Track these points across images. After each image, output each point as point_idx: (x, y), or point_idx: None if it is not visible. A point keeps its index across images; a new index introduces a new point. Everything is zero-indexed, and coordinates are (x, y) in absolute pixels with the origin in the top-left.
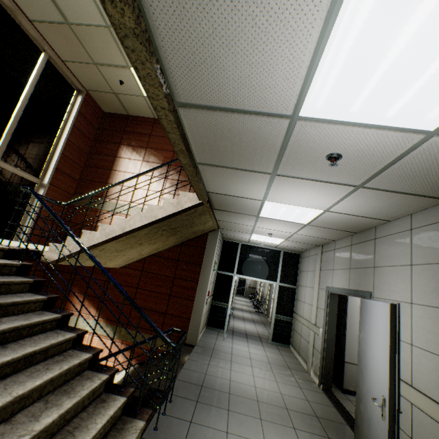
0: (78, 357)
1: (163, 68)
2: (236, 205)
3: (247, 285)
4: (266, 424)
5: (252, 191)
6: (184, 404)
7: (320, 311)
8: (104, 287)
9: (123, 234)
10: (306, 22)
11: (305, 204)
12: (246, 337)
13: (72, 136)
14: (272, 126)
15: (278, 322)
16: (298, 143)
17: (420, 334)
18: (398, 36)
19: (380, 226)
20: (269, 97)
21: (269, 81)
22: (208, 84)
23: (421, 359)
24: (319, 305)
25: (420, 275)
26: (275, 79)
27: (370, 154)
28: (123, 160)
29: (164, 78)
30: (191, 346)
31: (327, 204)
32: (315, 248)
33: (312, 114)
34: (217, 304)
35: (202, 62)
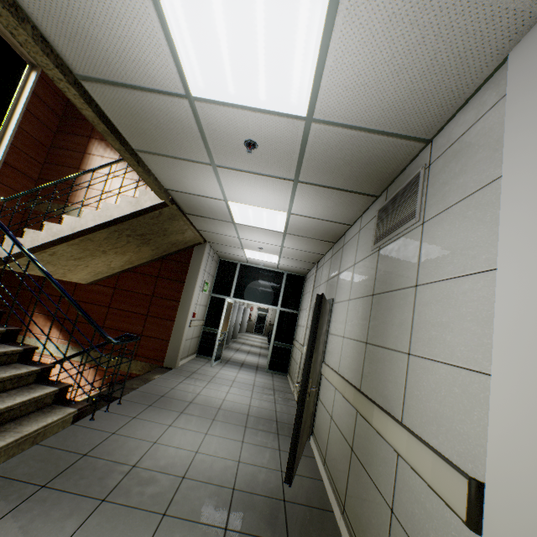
0: (5, 348)
1: (45, 36)
2: (204, 207)
3: (268, 322)
4: (217, 423)
5: (208, 188)
6: (134, 406)
7: (308, 330)
8: (70, 306)
9: (75, 236)
10: (140, 3)
11: (266, 204)
12: (241, 365)
13: (25, 124)
14: (177, 107)
15: (277, 350)
16: (211, 127)
17: (348, 325)
18: (215, 22)
19: (347, 232)
20: (155, 74)
21: (144, 57)
22: (94, 56)
23: (345, 347)
24: (308, 325)
25: (357, 272)
26: (148, 55)
27: (278, 142)
28: (94, 157)
29: (50, 47)
30: (168, 368)
31: (285, 205)
32: (314, 267)
33: (202, 94)
34: (209, 330)
35: (76, 32)
